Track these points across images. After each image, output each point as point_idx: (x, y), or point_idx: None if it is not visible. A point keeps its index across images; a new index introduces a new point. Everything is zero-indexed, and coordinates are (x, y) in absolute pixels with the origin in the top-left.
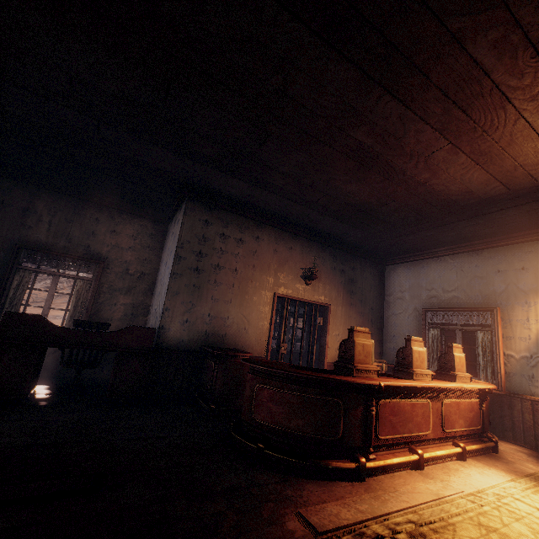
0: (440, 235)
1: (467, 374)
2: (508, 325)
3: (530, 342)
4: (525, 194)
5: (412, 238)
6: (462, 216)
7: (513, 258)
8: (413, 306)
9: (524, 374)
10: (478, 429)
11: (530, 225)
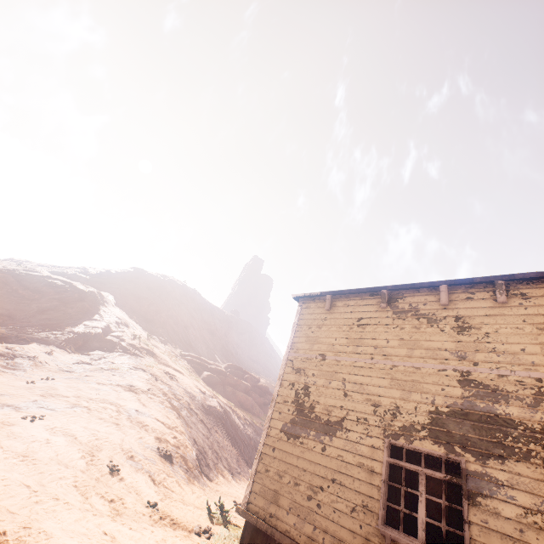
0: None
1: None
2: None
3: None
4: None
5: None
6: None
7: None
8: None
9: None
10: None
11: None
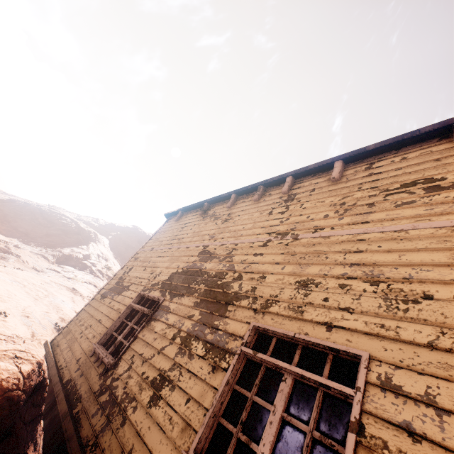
0: None
1: None
2: None
3: None
4: None
5: None
6: None
7: None
8: None
9: None
10: None
11: None
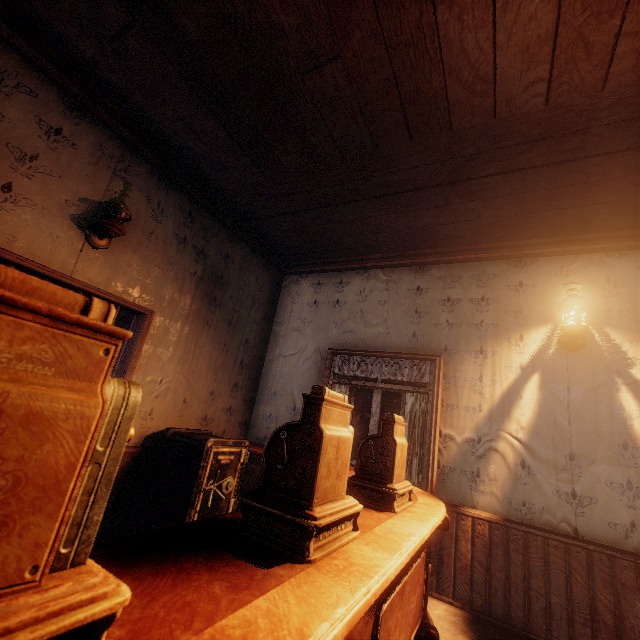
0: (385, 220)
1: (408, 483)
2: (452, 386)
3: (480, 415)
4: (561, 131)
5: (339, 217)
6: (440, 169)
7: (471, 282)
8: (316, 345)
9: (466, 469)
10: (419, 625)
11: (509, 229)
